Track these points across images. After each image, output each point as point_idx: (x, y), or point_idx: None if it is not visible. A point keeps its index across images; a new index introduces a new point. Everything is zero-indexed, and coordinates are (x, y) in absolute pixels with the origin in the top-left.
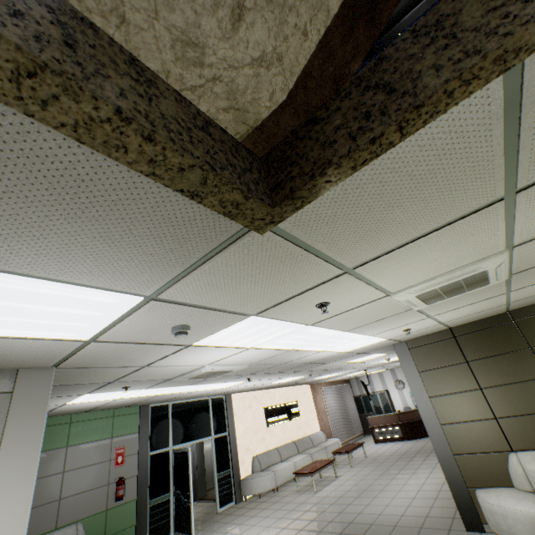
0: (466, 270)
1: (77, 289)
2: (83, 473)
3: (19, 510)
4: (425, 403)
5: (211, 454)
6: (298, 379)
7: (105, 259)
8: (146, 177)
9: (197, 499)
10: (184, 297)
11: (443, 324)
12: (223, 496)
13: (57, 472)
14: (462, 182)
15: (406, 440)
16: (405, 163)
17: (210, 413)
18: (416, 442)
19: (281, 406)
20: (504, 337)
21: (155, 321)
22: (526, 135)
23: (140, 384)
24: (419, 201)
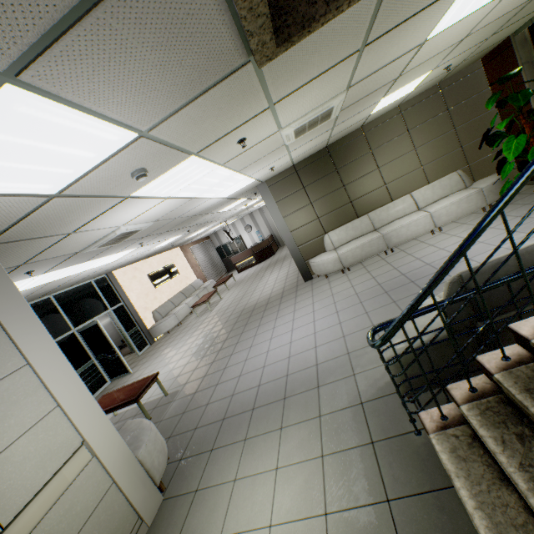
0: (325, 106)
1: (100, 124)
2: None
3: (49, 347)
4: (281, 222)
5: (106, 330)
6: (175, 241)
7: (146, 89)
8: (222, 16)
9: None
10: (166, 133)
11: (291, 162)
12: (139, 345)
13: None
14: (349, 37)
15: (259, 264)
16: (334, 21)
17: (98, 293)
18: (266, 262)
19: (162, 270)
20: (324, 165)
21: (126, 164)
22: (381, 11)
23: (44, 267)
24: (328, 49)
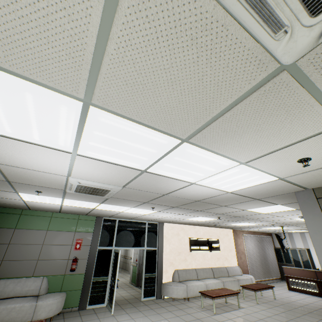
0: None
1: None
2: (54, 248)
3: None
4: None
5: None
6: (214, 222)
7: None
8: None
9: (139, 286)
10: None
11: None
12: (147, 290)
13: (39, 244)
14: None
15: None
16: None
17: (145, 232)
18: None
19: (203, 240)
20: None
21: None
22: None
23: (47, 191)
24: None
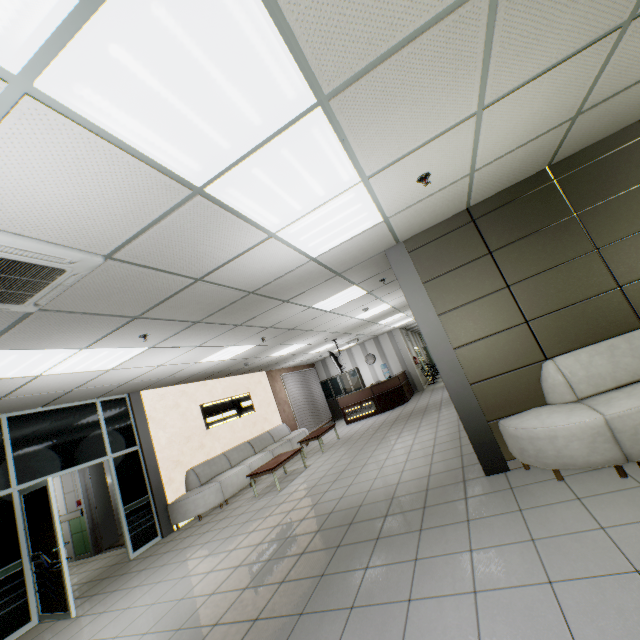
0: None
1: None
2: None
3: None
4: (433, 324)
5: None
6: (247, 356)
7: None
8: None
9: (103, 550)
10: None
11: (467, 188)
12: (139, 534)
13: None
14: None
15: (381, 414)
16: None
17: (100, 423)
18: (392, 412)
19: (226, 401)
20: (542, 206)
21: None
22: None
23: None
24: None
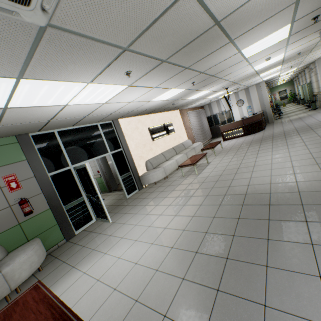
0: None
1: None
2: None
3: None
4: None
5: None
6: (176, 98)
7: None
8: None
9: (112, 191)
10: None
11: None
12: (129, 188)
13: None
14: None
15: (246, 136)
16: None
17: (102, 136)
18: (255, 135)
19: (160, 126)
20: None
21: None
22: None
23: None
24: None
